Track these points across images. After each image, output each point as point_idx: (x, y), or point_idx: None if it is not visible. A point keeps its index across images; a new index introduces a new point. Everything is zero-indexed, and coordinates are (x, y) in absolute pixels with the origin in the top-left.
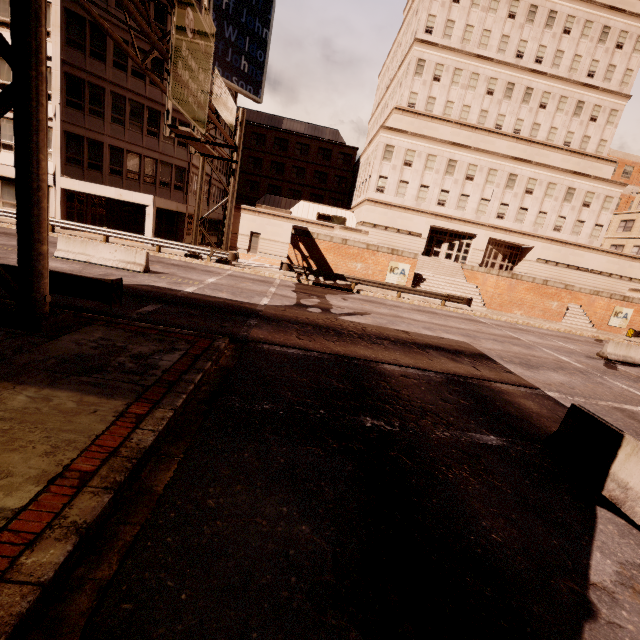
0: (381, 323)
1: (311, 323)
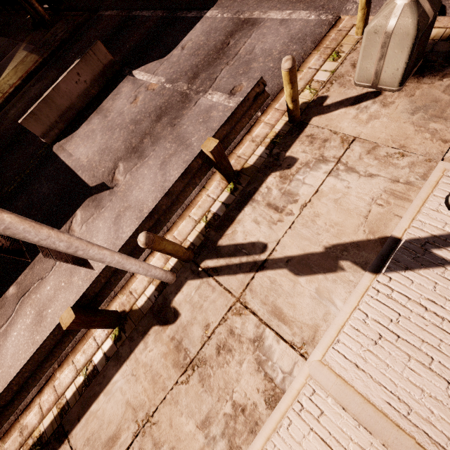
0: None
1: None
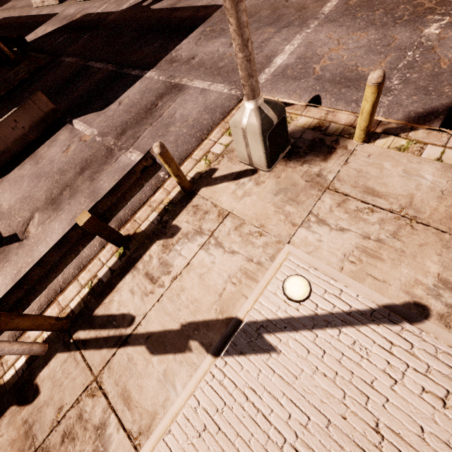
0: (177, 1)
1: (116, 25)
